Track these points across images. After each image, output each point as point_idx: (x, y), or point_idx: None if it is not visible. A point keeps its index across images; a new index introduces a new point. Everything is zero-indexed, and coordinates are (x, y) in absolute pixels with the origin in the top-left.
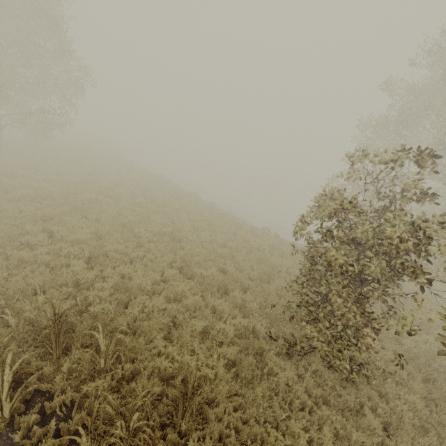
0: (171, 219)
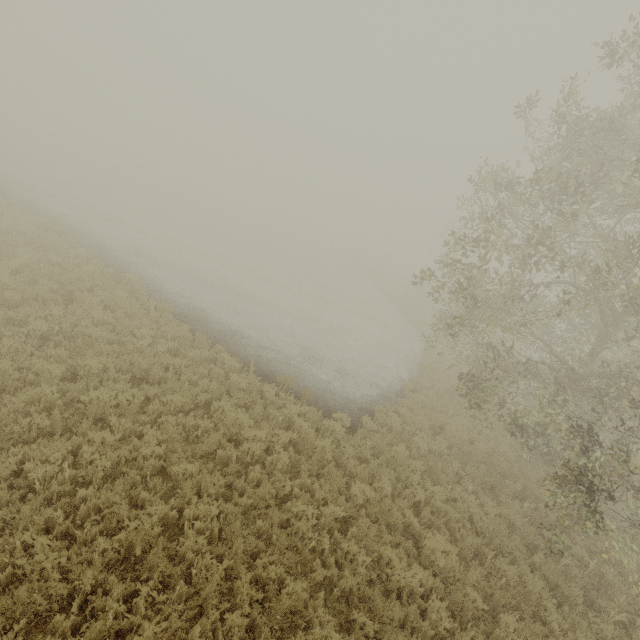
0: (1, 377)
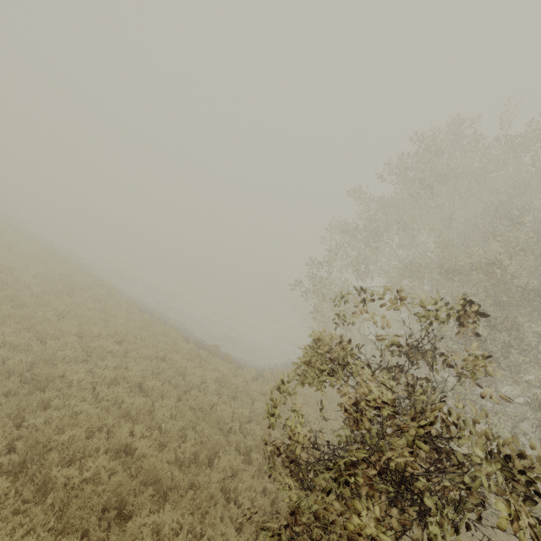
0: (41, 332)
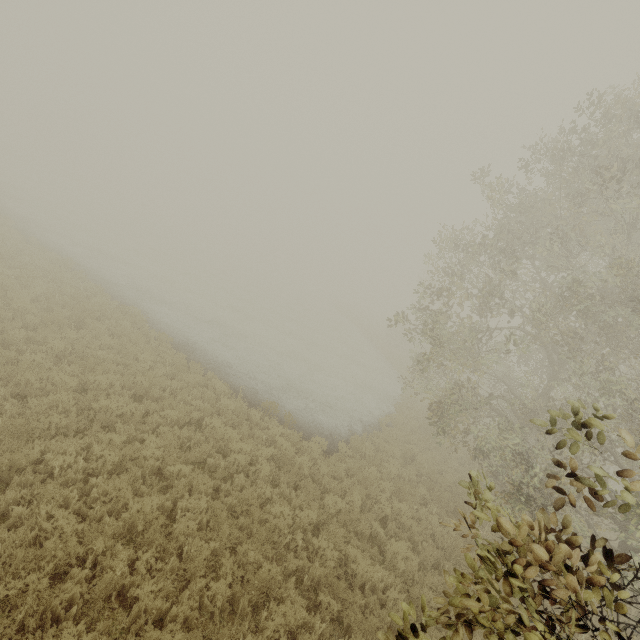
0: (24, 385)
